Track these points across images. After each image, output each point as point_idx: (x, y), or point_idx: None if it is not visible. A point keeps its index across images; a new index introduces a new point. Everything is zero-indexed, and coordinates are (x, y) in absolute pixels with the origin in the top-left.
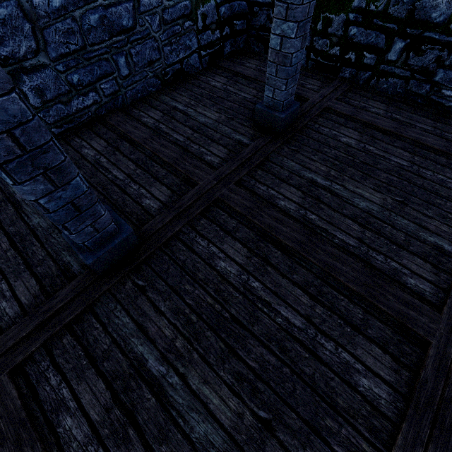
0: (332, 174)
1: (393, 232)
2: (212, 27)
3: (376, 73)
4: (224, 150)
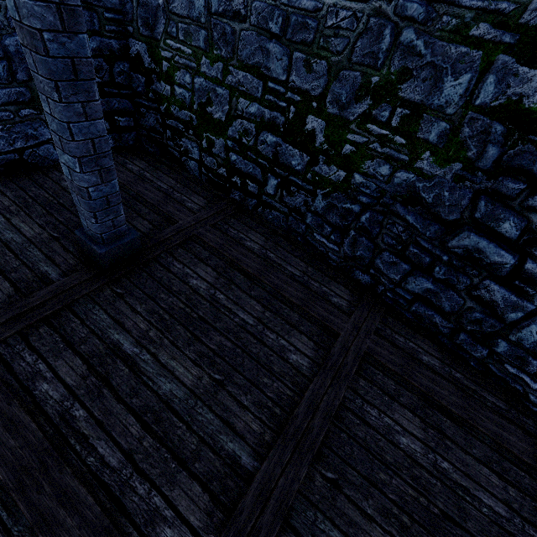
0: (150, 336)
1: (186, 435)
2: None
3: (261, 202)
4: (9, 289)
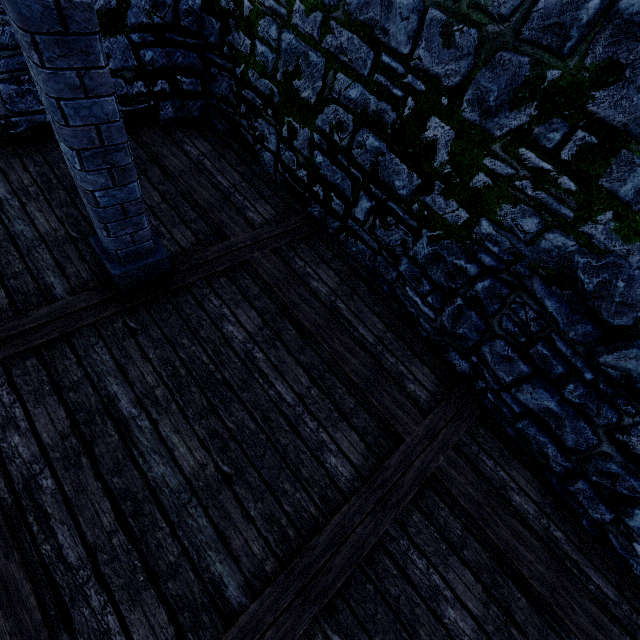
0: (156, 395)
1: (167, 541)
2: (125, 75)
3: (345, 227)
4: (3, 301)
